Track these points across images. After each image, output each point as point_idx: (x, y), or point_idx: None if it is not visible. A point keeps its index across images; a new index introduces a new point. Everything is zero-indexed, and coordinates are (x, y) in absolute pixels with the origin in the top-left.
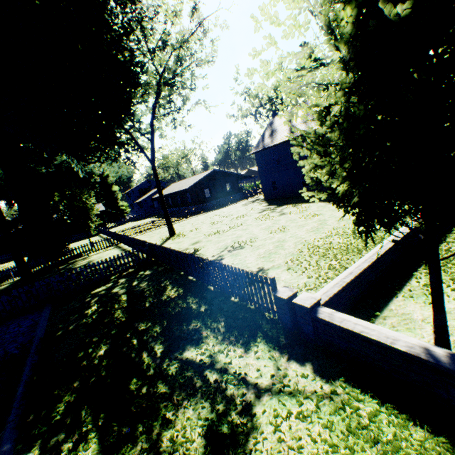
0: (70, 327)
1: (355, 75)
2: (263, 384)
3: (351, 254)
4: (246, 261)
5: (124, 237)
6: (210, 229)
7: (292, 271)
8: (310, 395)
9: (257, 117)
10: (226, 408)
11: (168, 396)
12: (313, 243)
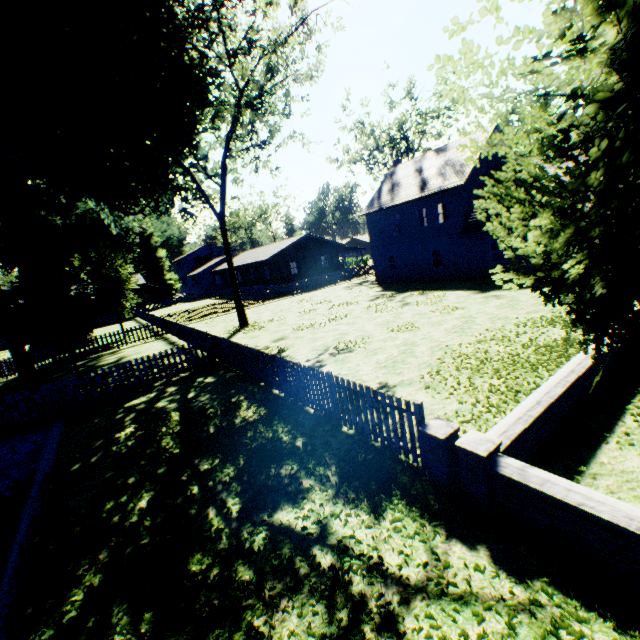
0: (92, 458)
1: (626, 76)
2: (411, 579)
3: (521, 371)
4: (359, 372)
5: (173, 324)
6: (299, 320)
7: (433, 392)
8: (493, 604)
9: (370, 164)
10: (353, 617)
11: (255, 588)
12: (460, 350)
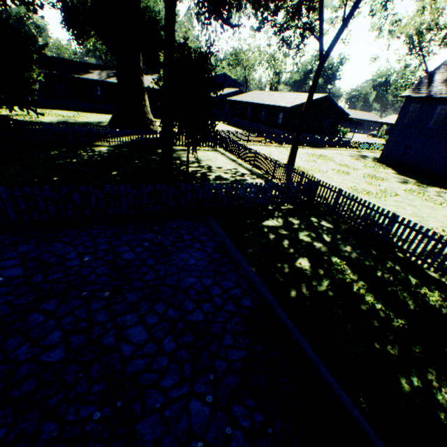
0: (301, 289)
1: None
2: None
3: None
4: None
5: (234, 143)
6: (344, 180)
7: None
8: None
9: (410, 44)
10: None
11: None
12: None
